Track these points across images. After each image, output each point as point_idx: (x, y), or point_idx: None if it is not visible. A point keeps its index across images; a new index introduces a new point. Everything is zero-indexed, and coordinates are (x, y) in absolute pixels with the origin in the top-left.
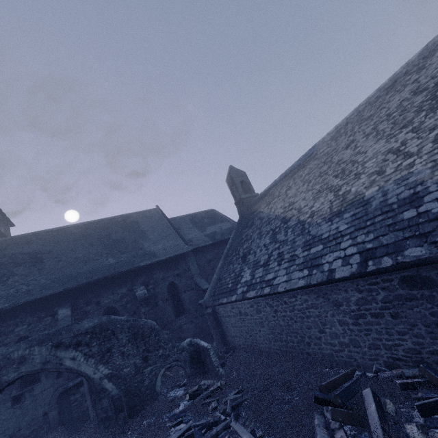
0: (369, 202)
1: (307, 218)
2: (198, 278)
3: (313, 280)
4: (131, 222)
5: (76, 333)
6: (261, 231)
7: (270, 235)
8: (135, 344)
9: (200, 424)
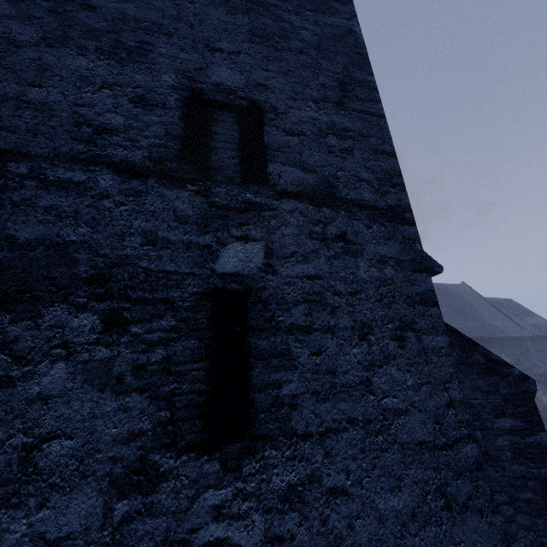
0: None
1: None
2: (538, 363)
3: None
4: (454, 293)
5: (535, 373)
6: None
7: None
8: None
9: None
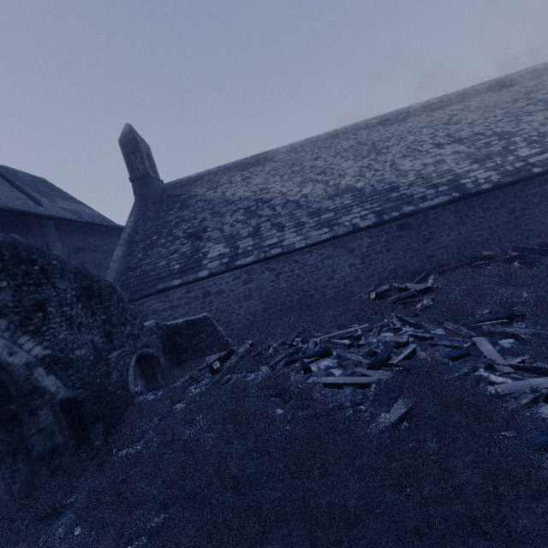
0: (362, 190)
1: (300, 198)
2: None
3: (340, 232)
4: None
5: None
6: (217, 211)
7: (243, 212)
8: (89, 307)
9: (283, 358)
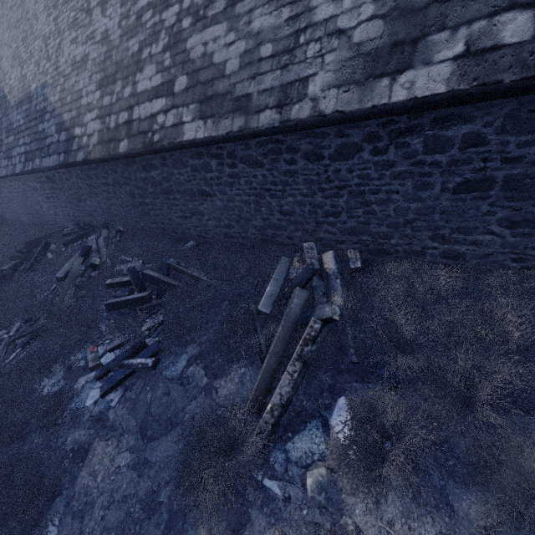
0: (32, 101)
1: (8, 94)
2: None
3: (8, 172)
4: None
5: None
6: None
7: None
8: None
9: None
